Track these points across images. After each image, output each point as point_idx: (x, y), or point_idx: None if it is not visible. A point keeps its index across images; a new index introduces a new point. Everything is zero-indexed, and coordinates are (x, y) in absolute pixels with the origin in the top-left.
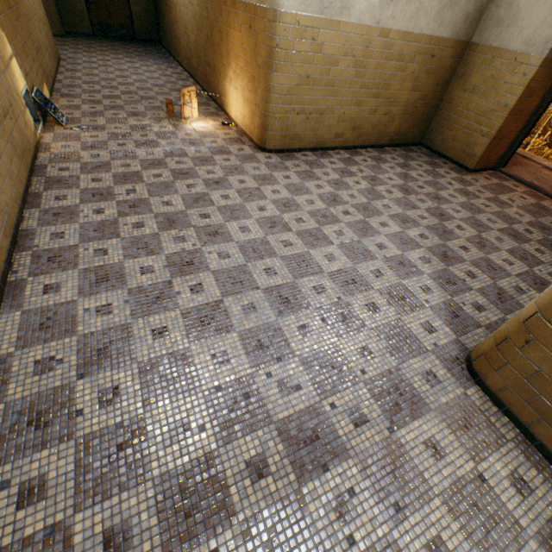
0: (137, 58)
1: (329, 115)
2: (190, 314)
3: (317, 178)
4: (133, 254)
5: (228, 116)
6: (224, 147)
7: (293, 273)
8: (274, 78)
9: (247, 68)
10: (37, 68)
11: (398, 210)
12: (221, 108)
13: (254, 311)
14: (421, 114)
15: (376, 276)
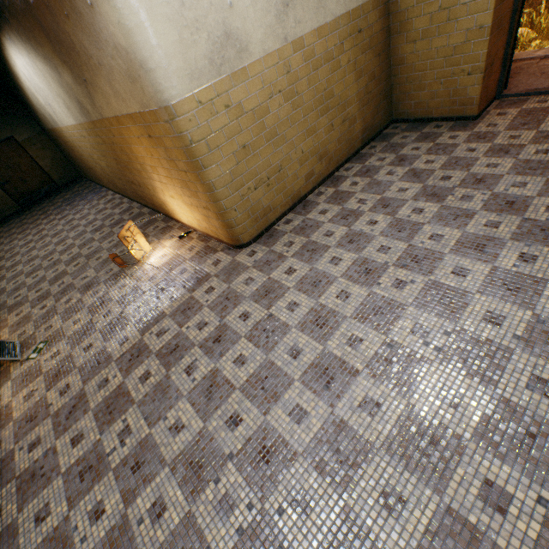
0: (67, 208)
1: (287, 165)
2: None
3: (323, 247)
4: None
5: (181, 223)
6: (197, 270)
7: (426, 478)
8: (209, 174)
9: (172, 176)
10: None
11: (454, 232)
12: (168, 217)
13: None
14: (377, 94)
15: (545, 394)
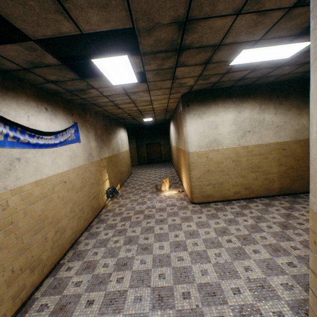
0: (158, 168)
1: (226, 183)
2: (108, 295)
3: (218, 217)
4: (106, 255)
5: (183, 187)
6: (174, 202)
7: (175, 279)
8: (191, 173)
9: (185, 170)
10: (117, 179)
11: (273, 240)
12: (182, 184)
13: (139, 302)
14: (295, 175)
15: (234, 293)
